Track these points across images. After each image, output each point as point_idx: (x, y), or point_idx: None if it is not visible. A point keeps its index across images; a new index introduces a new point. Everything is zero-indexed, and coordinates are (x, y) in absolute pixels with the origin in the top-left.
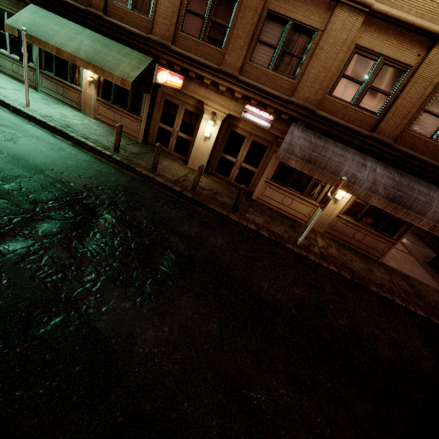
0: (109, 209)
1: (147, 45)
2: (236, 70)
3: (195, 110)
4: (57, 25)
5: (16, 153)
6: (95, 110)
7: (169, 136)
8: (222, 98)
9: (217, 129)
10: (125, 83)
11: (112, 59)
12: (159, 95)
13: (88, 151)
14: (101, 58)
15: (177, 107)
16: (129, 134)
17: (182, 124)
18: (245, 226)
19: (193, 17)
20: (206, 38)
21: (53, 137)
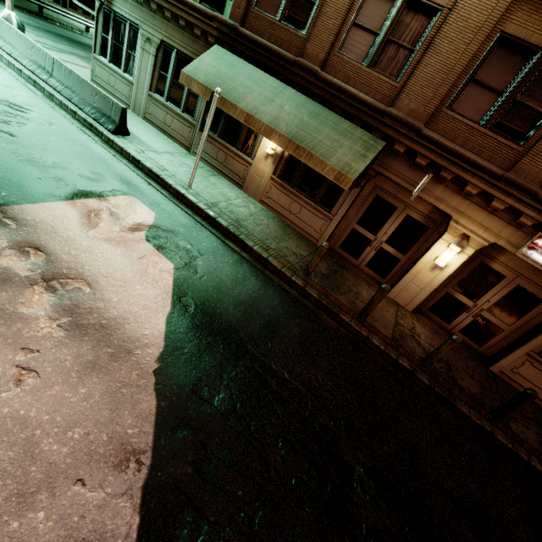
0: (352, 445)
1: (382, 122)
2: (536, 183)
3: (423, 220)
4: (249, 78)
5: (203, 299)
6: (263, 190)
7: (364, 244)
8: (490, 218)
9: (461, 259)
10: (343, 179)
11: (324, 138)
12: (368, 187)
13: (270, 273)
14: (310, 136)
15: (393, 209)
16: (306, 232)
17: (394, 234)
18: (525, 460)
19: (480, 90)
20: (492, 125)
21: (229, 249)
